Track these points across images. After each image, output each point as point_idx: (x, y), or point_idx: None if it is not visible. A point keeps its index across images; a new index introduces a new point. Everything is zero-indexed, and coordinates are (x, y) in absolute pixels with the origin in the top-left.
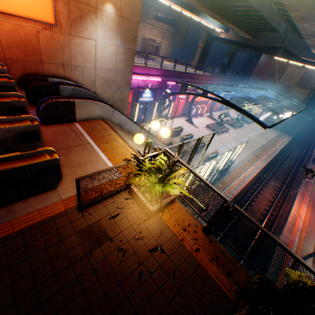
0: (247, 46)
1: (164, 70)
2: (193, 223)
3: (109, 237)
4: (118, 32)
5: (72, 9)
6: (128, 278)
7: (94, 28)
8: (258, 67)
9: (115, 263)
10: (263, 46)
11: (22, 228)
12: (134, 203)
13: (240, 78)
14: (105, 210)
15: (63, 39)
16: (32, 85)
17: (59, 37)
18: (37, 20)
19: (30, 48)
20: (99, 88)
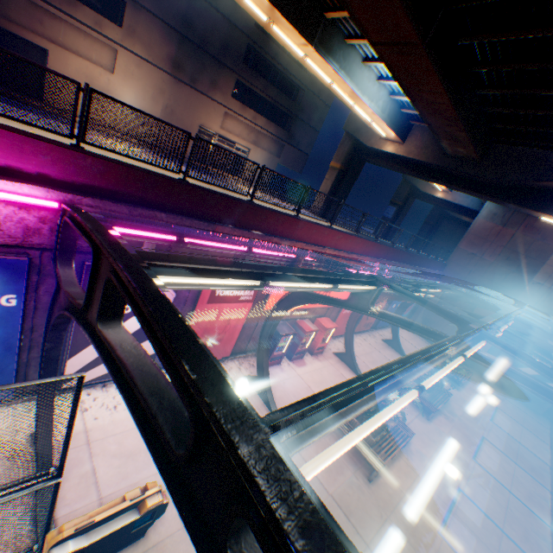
0: (457, 179)
1: (93, 155)
2: None
3: None
4: None
5: None
6: None
7: None
8: (470, 236)
9: None
10: (509, 181)
11: None
12: None
13: (429, 255)
14: None
15: None
16: None
17: None
18: None
19: None
20: None
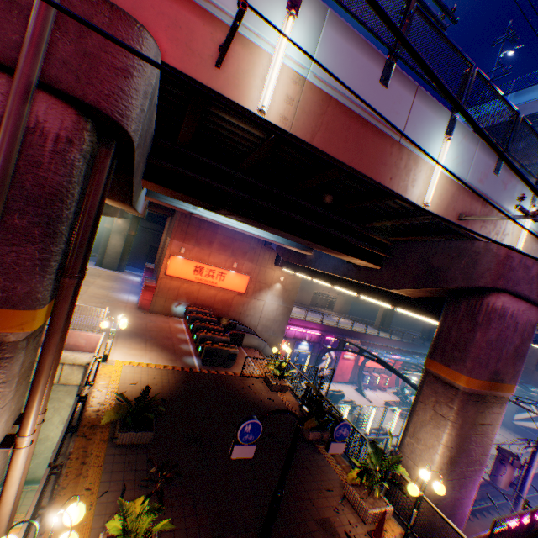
0: None
1: (324, 324)
2: (295, 401)
3: (250, 388)
4: (281, 297)
5: (256, 286)
6: (256, 399)
7: (266, 294)
8: None
9: (252, 394)
10: None
11: (219, 373)
12: (265, 384)
13: None
14: (250, 381)
15: (246, 299)
16: (223, 322)
17: (244, 298)
18: (237, 291)
19: (227, 303)
20: (259, 331)
